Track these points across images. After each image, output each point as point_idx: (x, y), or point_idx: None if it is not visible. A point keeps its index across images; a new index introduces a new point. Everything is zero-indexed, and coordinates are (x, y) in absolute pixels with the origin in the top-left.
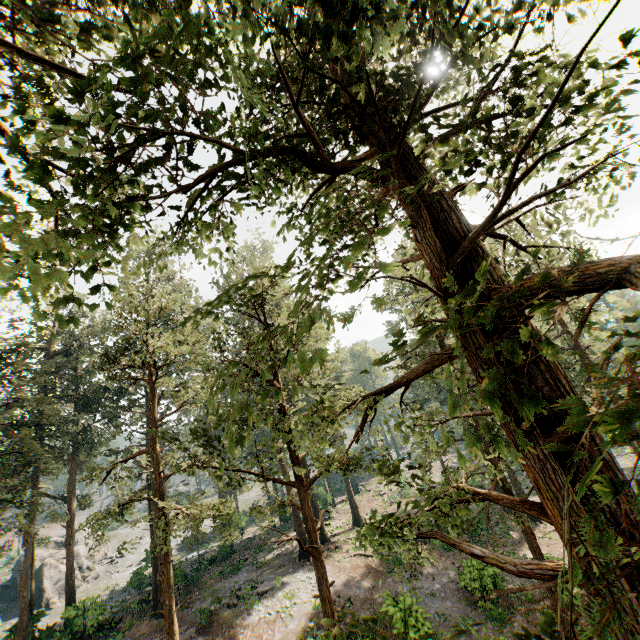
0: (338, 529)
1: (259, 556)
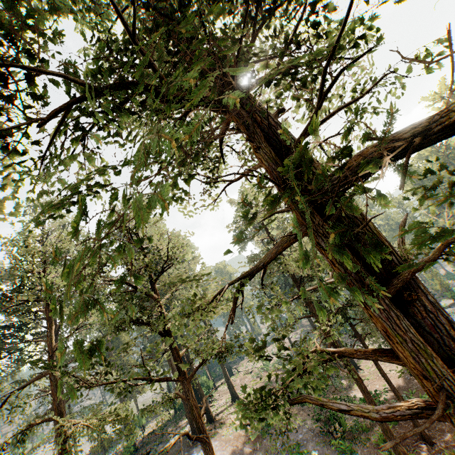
0: (221, 407)
1: (159, 447)
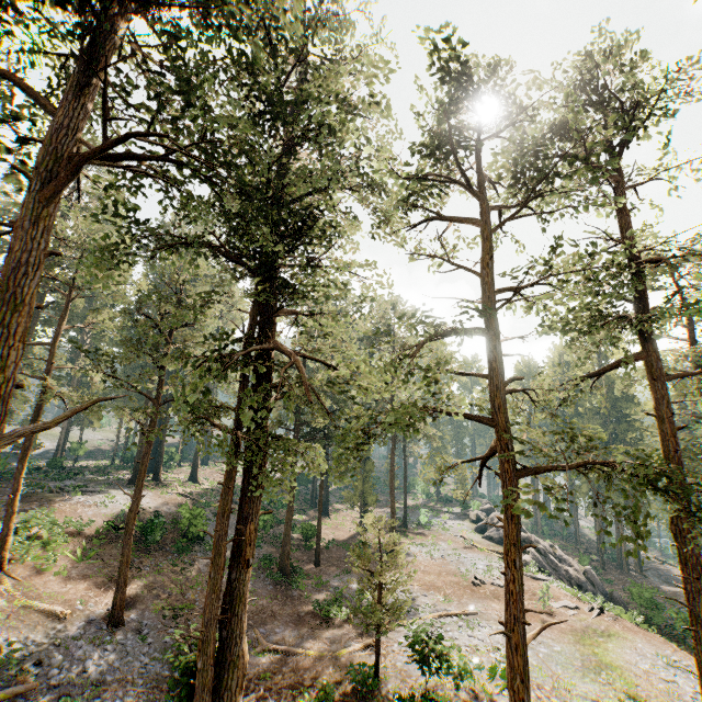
0: (173, 479)
1: (90, 476)
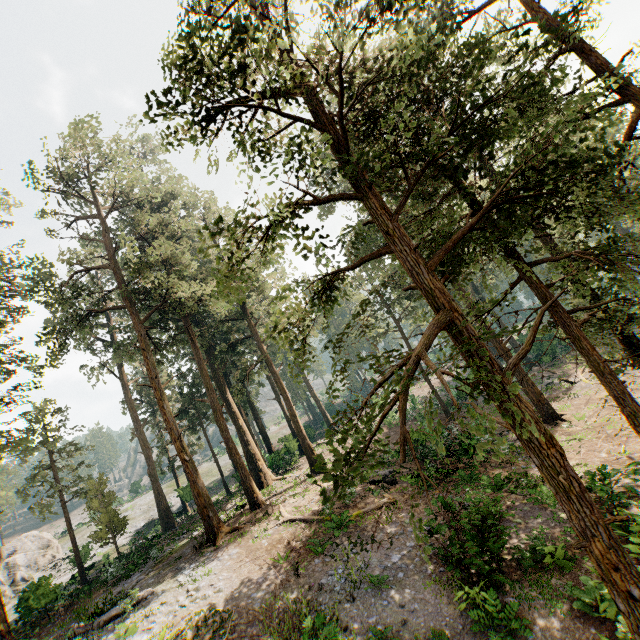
0: (290, 483)
1: (179, 540)
